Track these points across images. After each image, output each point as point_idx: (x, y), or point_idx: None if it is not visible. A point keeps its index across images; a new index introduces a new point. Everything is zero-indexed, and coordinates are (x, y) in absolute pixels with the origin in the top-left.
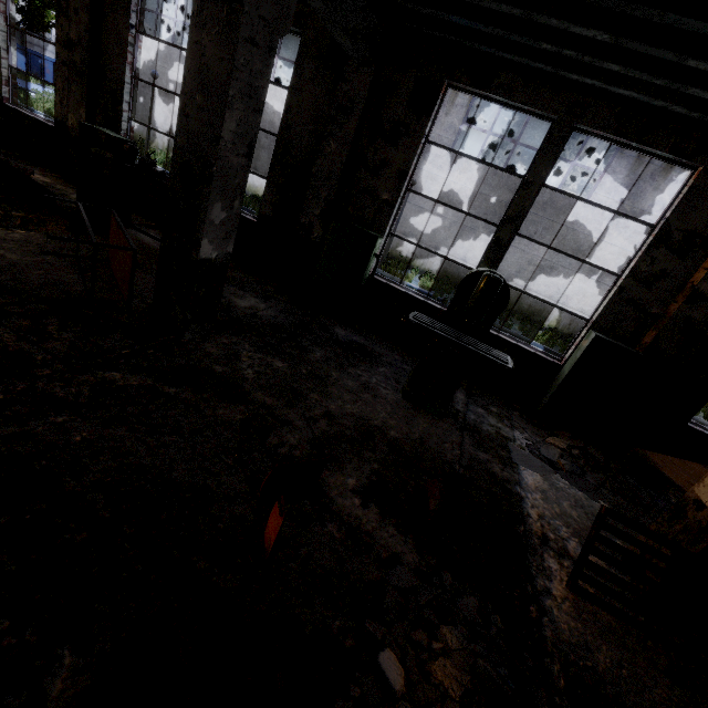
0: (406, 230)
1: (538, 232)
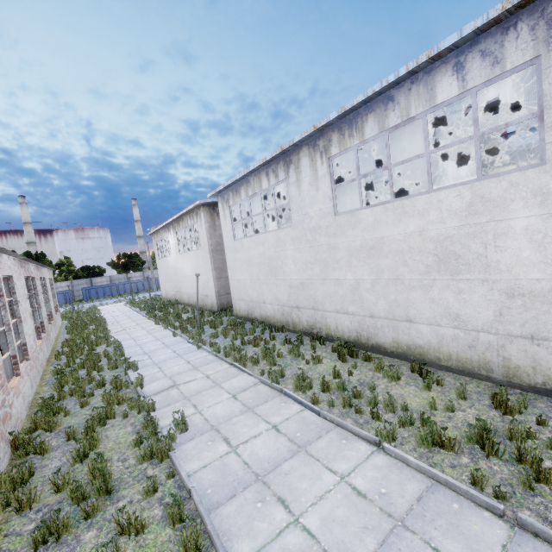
0: (239, 296)
1: (283, 262)
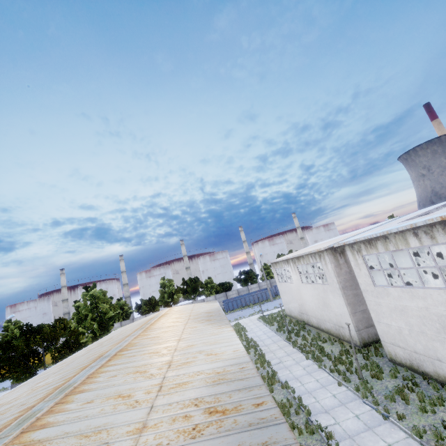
0: (391, 341)
1: None
